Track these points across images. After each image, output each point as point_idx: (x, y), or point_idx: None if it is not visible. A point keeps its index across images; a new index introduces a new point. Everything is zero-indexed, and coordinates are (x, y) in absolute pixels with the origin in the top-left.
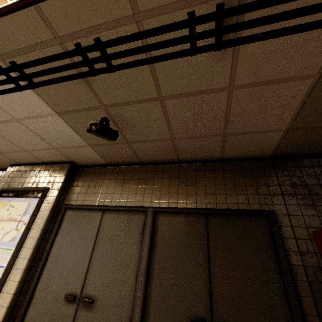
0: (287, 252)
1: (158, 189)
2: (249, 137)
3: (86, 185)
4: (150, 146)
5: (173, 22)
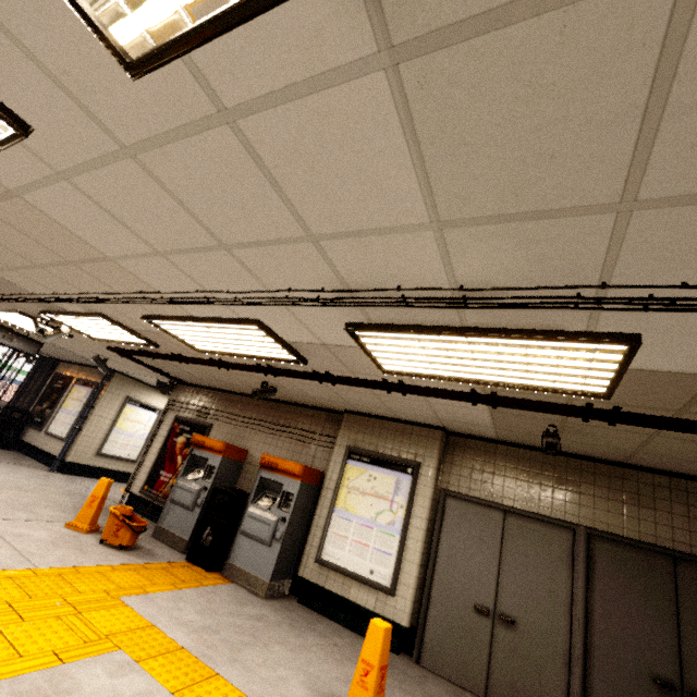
0: None
1: (589, 501)
2: None
3: (467, 466)
4: (591, 447)
5: None
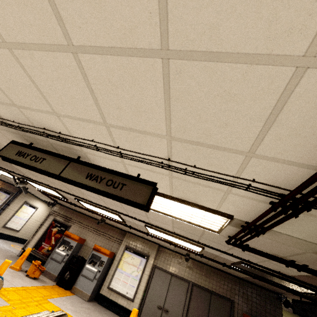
0: (233, 316)
1: (194, 274)
2: (233, 273)
3: (163, 258)
4: (197, 258)
5: (221, 263)
